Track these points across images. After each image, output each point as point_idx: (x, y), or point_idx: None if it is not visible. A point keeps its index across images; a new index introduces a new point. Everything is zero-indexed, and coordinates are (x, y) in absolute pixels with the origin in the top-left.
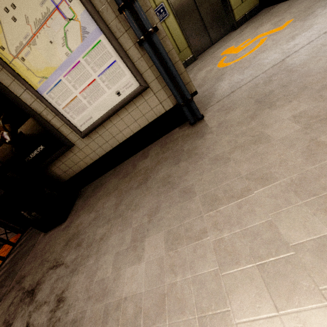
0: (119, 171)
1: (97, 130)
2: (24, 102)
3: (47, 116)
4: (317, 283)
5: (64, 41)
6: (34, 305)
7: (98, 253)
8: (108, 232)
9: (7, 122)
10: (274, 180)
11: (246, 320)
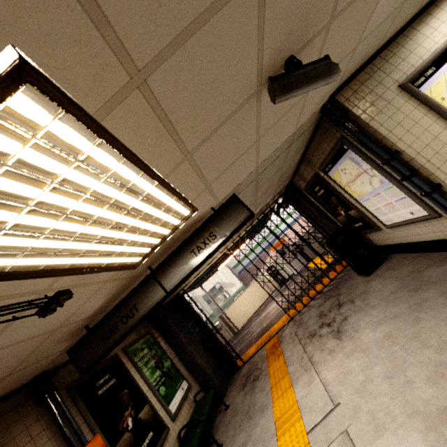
0: (418, 262)
1: (398, 227)
2: (351, 202)
3: (363, 211)
4: (395, 383)
5: (369, 183)
6: (338, 312)
7: (366, 313)
8: (376, 306)
9: (342, 208)
10: (441, 354)
11: (375, 372)
